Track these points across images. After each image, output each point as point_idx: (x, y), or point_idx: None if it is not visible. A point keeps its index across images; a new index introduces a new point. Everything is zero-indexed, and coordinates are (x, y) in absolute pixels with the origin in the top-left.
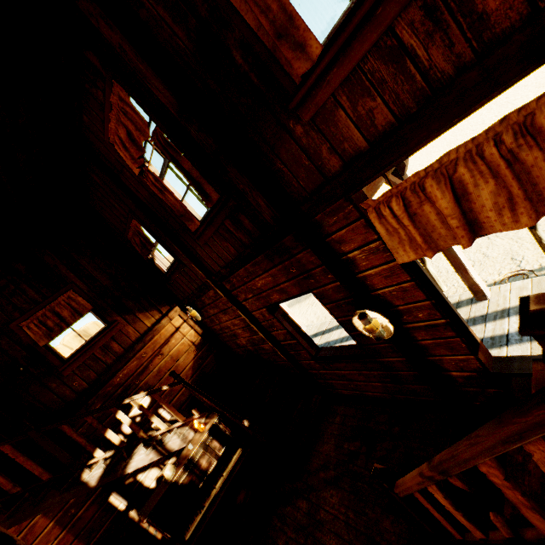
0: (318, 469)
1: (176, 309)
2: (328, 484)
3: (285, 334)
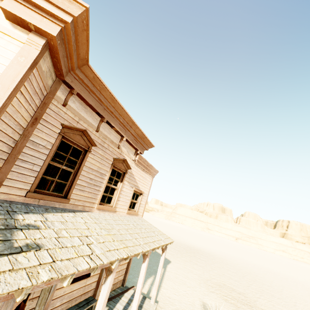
0: None
1: None
2: None
3: None
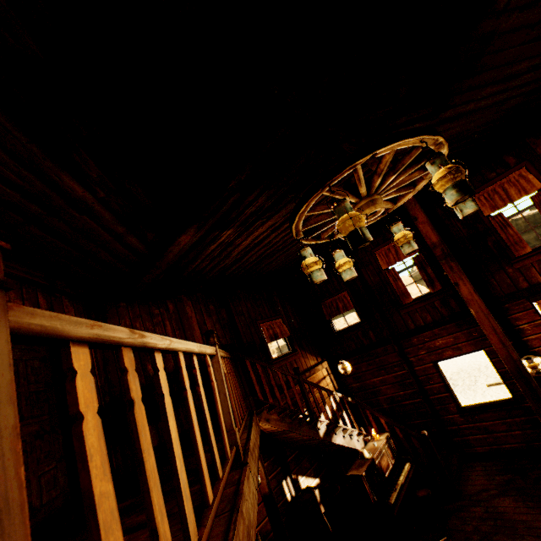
0: (478, 492)
1: (326, 363)
2: (495, 496)
3: (440, 387)
